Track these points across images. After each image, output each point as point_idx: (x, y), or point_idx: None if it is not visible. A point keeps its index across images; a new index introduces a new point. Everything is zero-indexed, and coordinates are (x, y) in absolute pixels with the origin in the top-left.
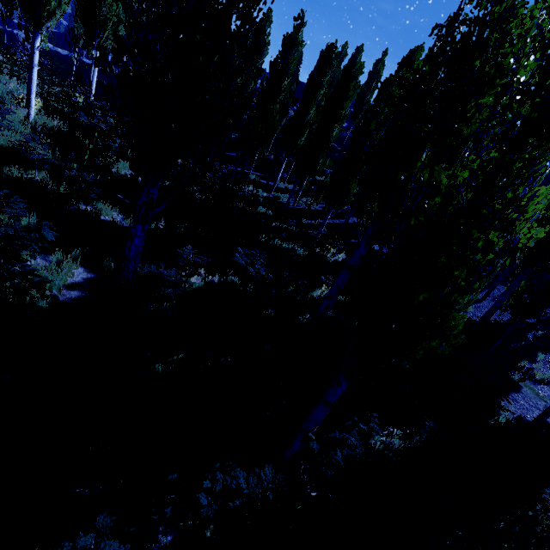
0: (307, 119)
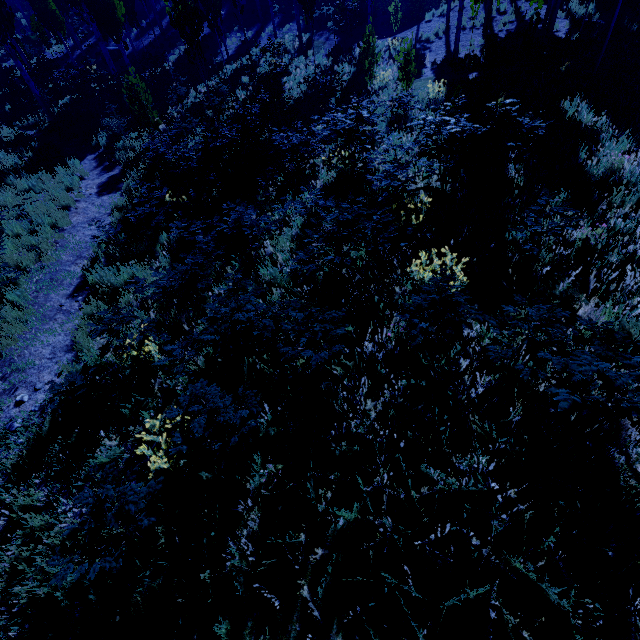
0: None
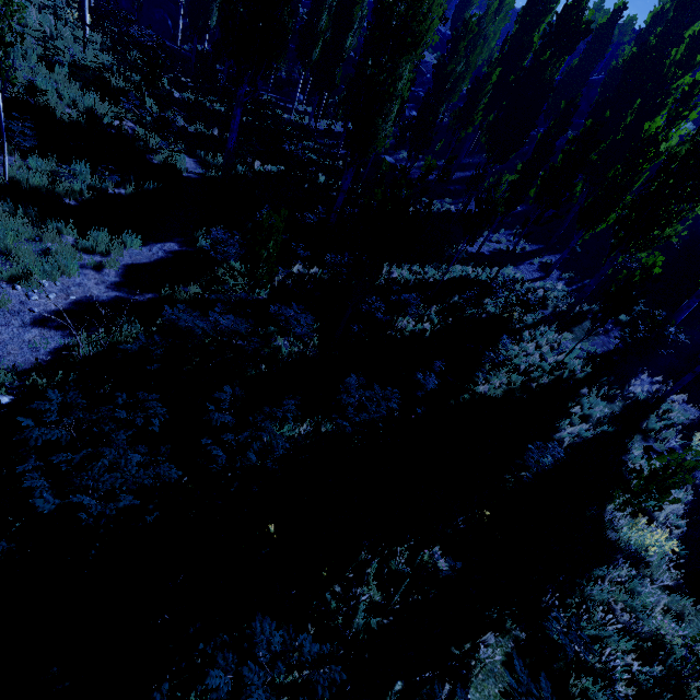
0: (320, 25)
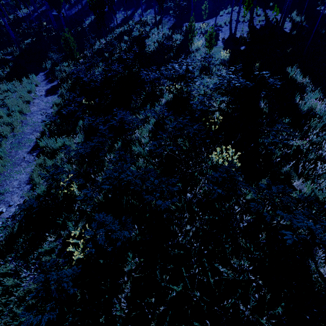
0: None
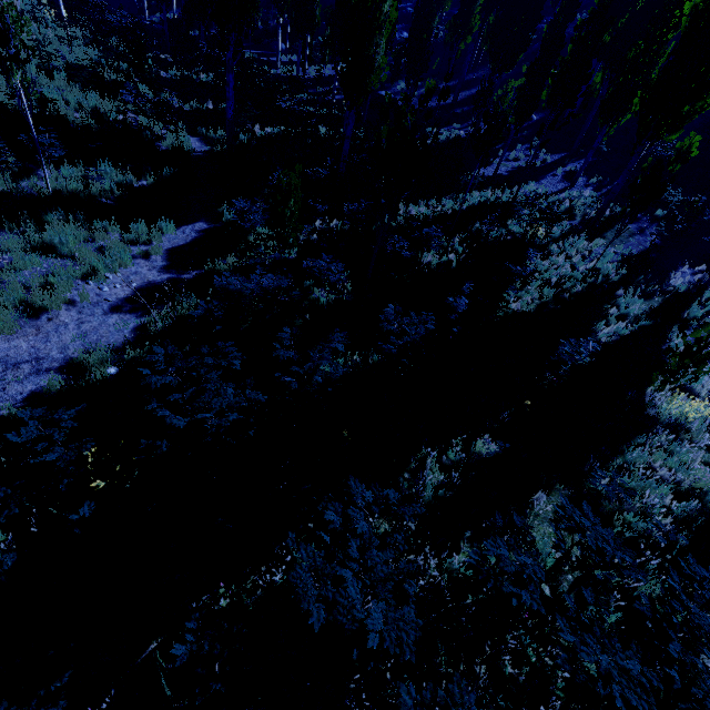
0: None
